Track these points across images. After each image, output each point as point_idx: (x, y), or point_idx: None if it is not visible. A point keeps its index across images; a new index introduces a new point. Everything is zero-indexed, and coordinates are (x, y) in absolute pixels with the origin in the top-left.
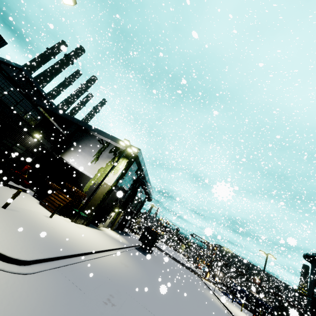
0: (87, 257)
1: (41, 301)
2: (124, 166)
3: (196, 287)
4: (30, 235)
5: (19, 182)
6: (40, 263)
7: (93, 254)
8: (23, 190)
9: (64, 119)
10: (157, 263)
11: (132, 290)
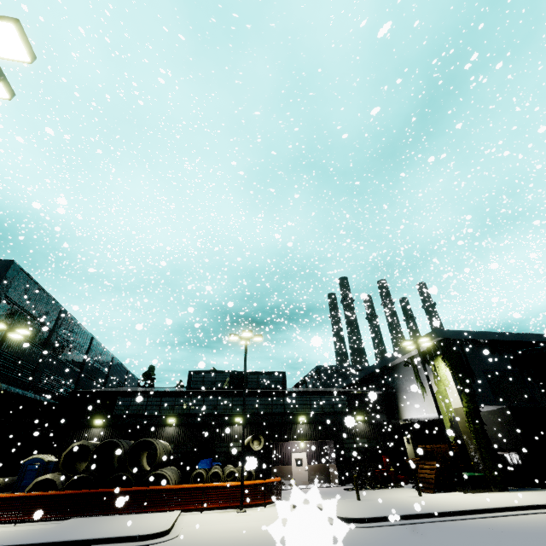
0: (460, 517)
1: (367, 536)
2: (446, 368)
3: None
4: (375, 508)
5: (393, 480)
6: (378, 522)
7: (481, 514)
8: (397, 486)
9: (369, 377)
10: None
11: (545, 536)
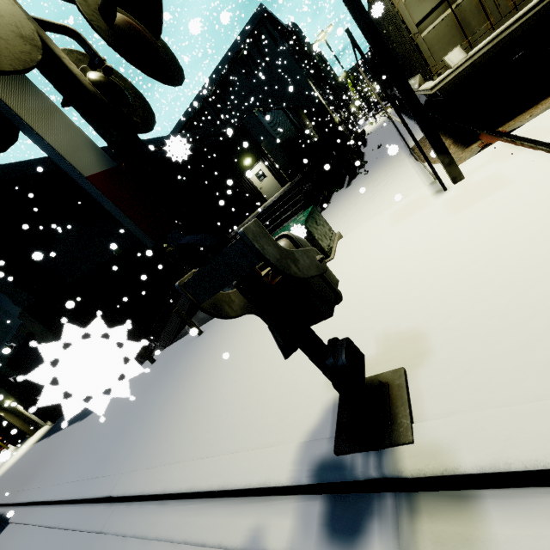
0: None
1: None
2: None
3: None
4: None
5: None
6: None
7: None
8: None
9: None
10: None
11: None
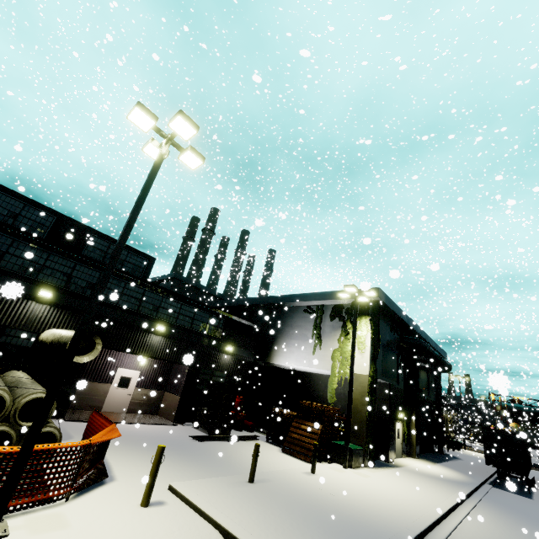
0: None
1: None
2: (369, 331)
3: None
4: (313, 525)
5: (240, 426)
6: None
7: (430, 531)
8: (251, 437)
9: (246, 307)
10: None
11: None
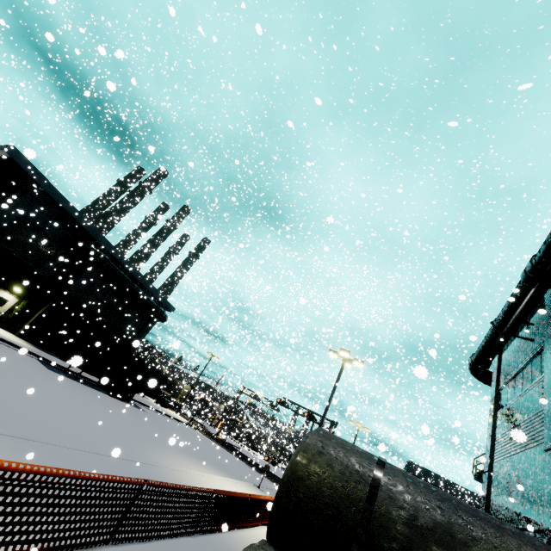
0: None
1: None
2: None
3: (165, 444)
4: None
5: None
6: None
7: None
8: None
9: None
10: (74, 386)
11: None
